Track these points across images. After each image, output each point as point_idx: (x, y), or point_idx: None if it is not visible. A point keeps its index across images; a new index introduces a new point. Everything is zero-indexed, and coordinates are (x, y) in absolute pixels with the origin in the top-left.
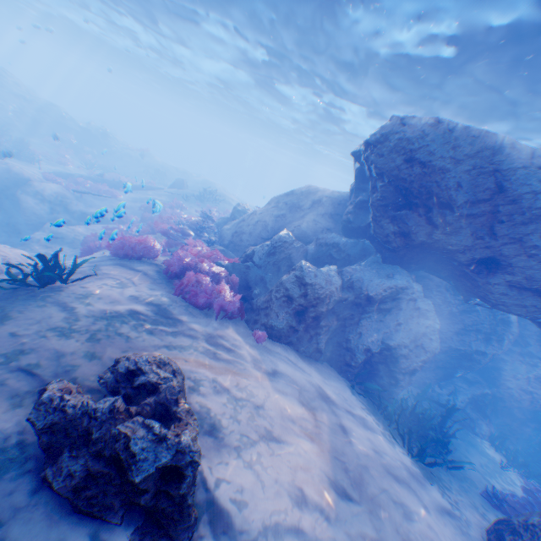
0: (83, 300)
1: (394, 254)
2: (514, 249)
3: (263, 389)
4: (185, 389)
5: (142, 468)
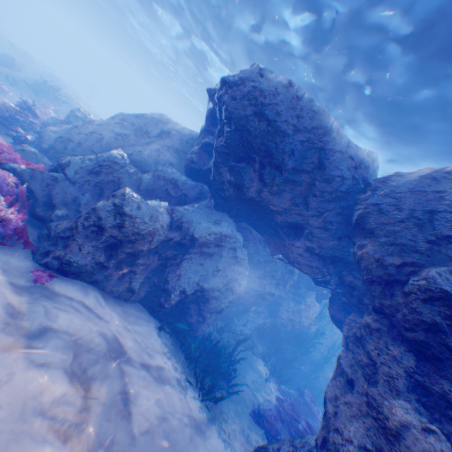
0: None
1: (226, 204)
2: (317, 221)
3: (1, 368)
4: None
5: None
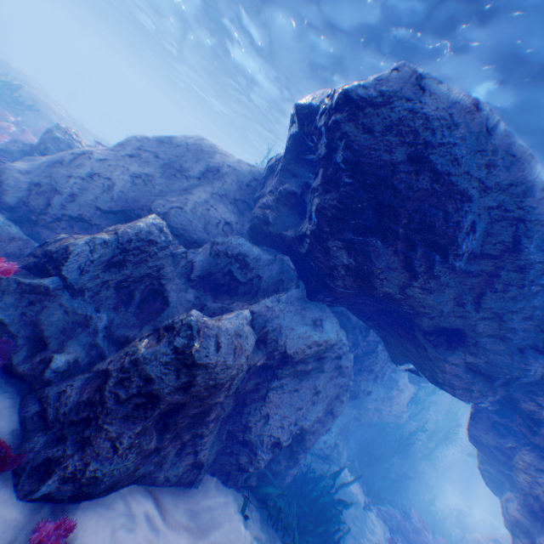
0: None
1: (330, 293)
2: (490, 327)
3: None
4: None
5: None
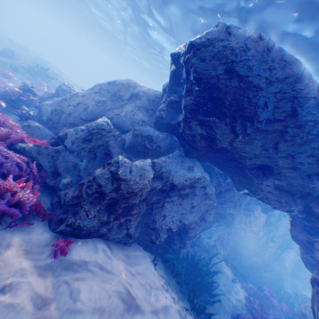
0: None
1: (196, 152)
2: (287, 163)
3: None
4: None
5: None
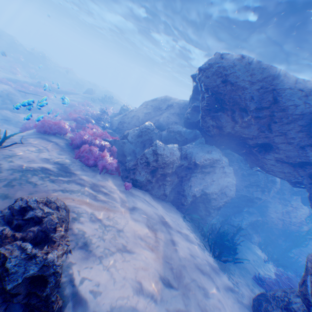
0: (8, 159)
1: (212, 139)
2: (281, 139)
3: (124, 218)
4: (68, 219)
5: (13, 279)
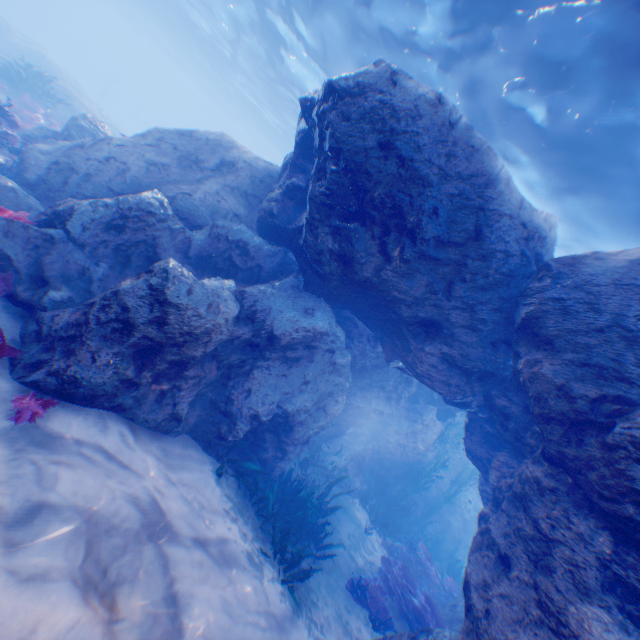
0: None
1: (323, 283)
2: (463, 317)
3: None
4: None
5: None
